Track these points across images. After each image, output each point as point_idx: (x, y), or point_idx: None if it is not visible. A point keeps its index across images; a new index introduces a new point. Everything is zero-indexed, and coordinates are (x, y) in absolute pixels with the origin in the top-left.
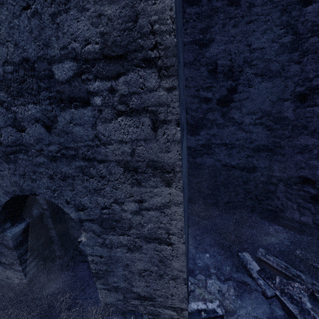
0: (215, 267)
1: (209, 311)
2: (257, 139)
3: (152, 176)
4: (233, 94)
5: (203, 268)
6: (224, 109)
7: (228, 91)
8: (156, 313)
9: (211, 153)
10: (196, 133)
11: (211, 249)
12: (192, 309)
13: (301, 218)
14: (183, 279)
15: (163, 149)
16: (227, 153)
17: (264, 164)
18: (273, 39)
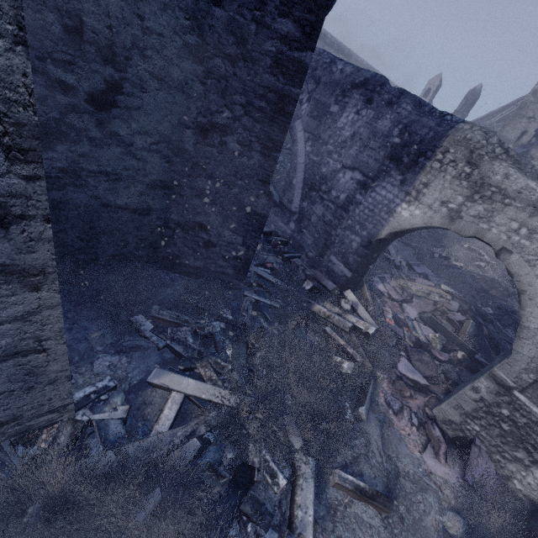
0: (101, 344)
1: (100, 390)
2: (153, 172)
3: (3, 284)
4: (117, 94)
5: (85, 351)
6: (102, 115)
7: (107, 85)
8: (25, 429)
9: (82, 185)
10: (47, 146)
11: (93, 324)
12: (78, 399)
13: (196, 263)
14: (66, 378)
15: (23, 250)
16: (109, 188)
17: (162, 205)
18: (176, 29)
